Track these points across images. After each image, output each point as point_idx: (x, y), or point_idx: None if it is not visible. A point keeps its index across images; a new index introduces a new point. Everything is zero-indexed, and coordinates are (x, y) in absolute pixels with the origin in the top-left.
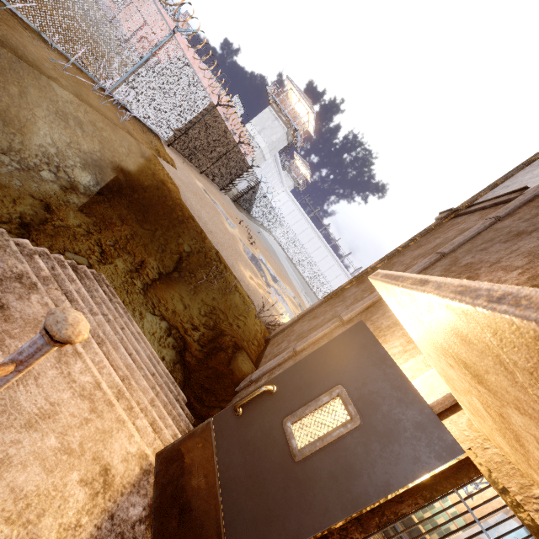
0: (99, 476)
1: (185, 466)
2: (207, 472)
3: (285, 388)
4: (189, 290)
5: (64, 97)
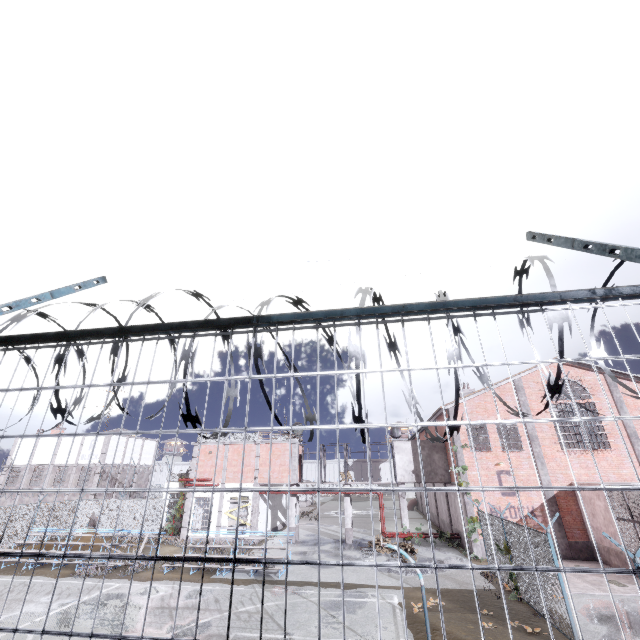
0: None
1: None
2: None
3: None
4: None
5: None
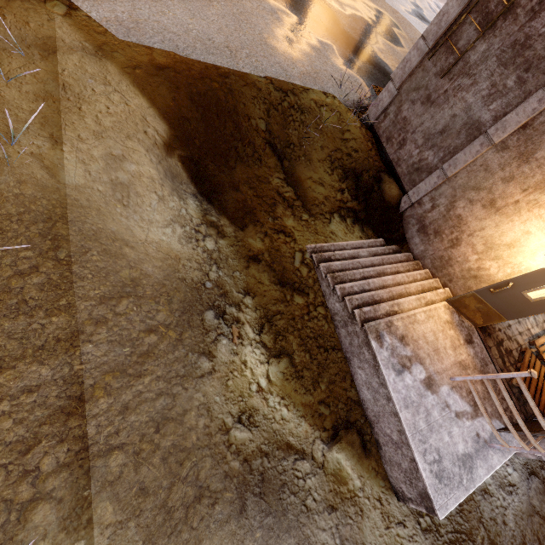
0: (448, 324)
1: (468, 303)
2: (482, 304)
3: (519, 283)
4: (304, 165)
5: (81, 174)
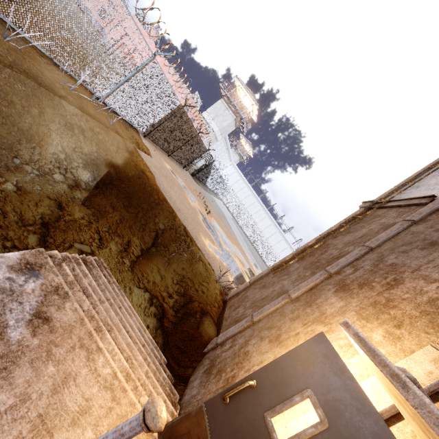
0: None
1: None
2: None
3: (264, 384)
4: (164, 262)
5: (71, 111)
